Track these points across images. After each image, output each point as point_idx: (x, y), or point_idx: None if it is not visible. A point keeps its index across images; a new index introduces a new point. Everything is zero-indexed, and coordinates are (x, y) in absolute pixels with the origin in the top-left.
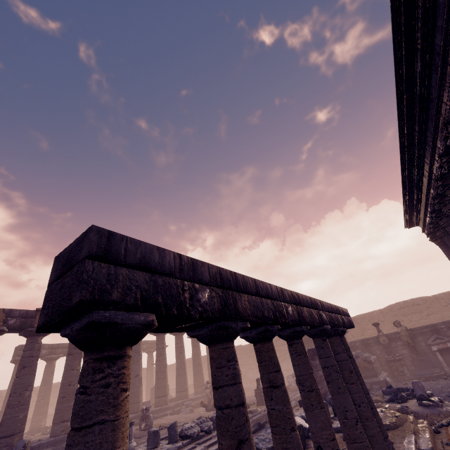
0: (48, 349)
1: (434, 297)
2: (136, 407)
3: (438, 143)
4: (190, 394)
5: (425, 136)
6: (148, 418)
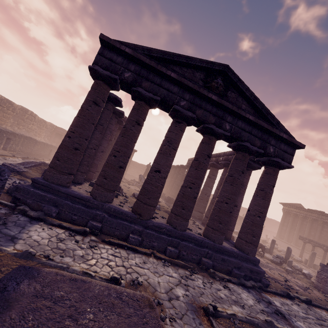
0: None
1: None
2: None
3: None
4: None
5: None
6: None
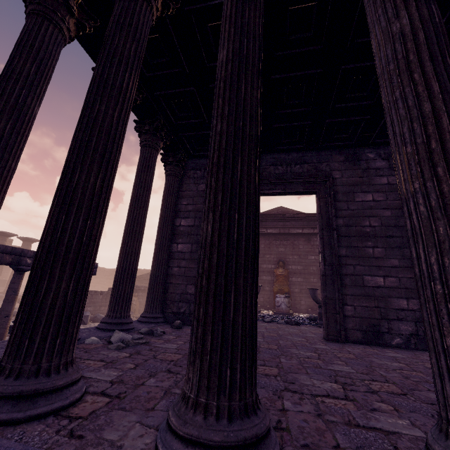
0: None
1: None
2: None
3: None
4: None
5: None
6: None
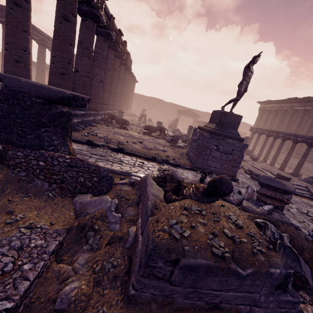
0: None
1: None
2: (122, 108)
3: (308, 107)
4: None
5: (309, 102)
6: (145, 119)
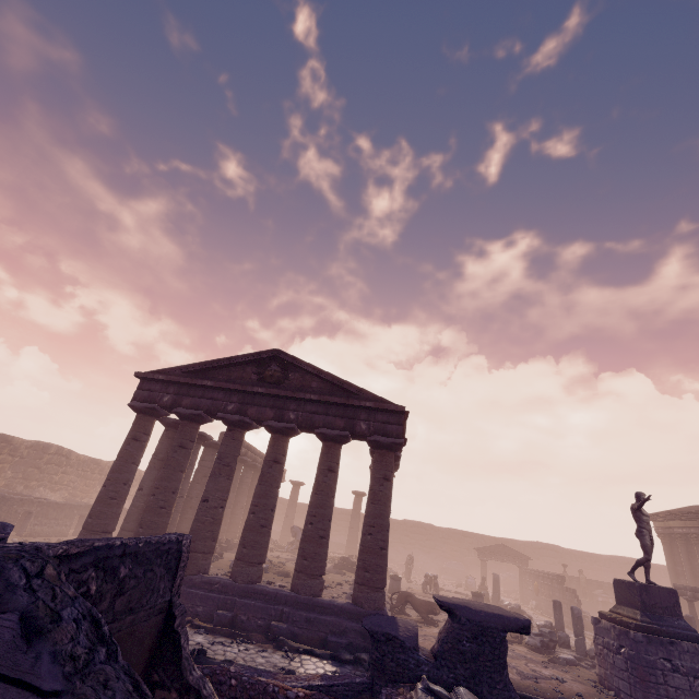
0: (245, 448)
1: (569, 550)
2: None
3: None
4: (344, 555)
5: None
6: (436, 585)
